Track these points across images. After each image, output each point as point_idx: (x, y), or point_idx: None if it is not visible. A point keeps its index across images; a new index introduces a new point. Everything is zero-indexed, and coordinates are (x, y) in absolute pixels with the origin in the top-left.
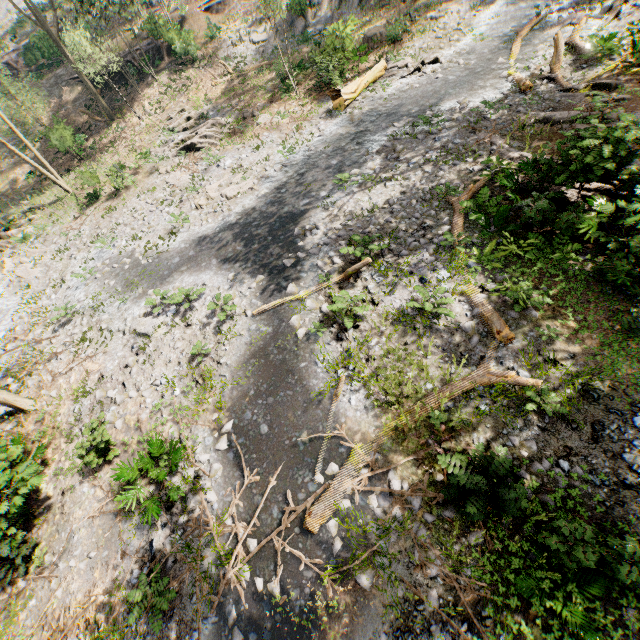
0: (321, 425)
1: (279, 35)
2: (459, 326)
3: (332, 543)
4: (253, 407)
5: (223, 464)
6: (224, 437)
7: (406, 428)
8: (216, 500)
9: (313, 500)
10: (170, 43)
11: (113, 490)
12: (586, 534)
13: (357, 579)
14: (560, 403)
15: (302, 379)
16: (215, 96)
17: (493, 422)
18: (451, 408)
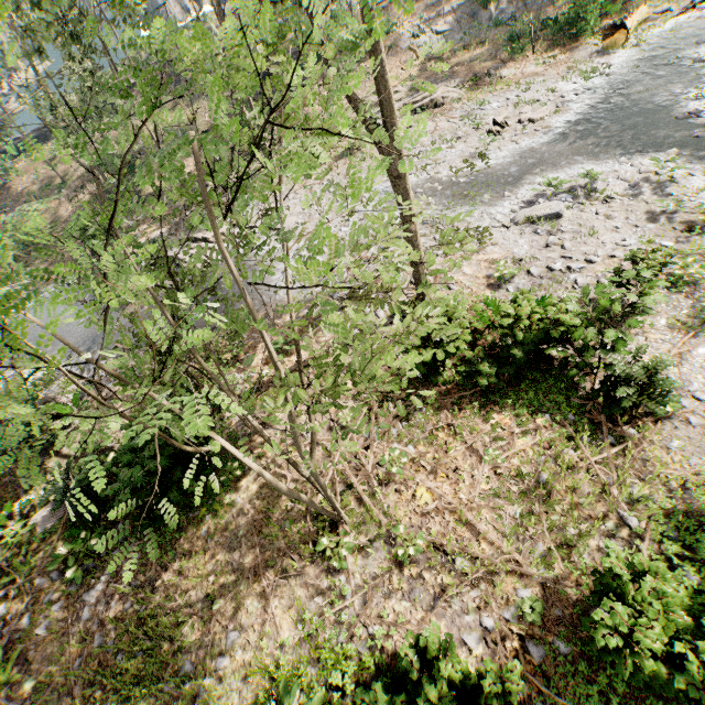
0: None
1: (463, 26)
2: None
3: None
4: None
5: None
6: None
7: None
8: None
9: None
10: None
11: (685, 325)
12: None
13: None
14: None
15: None
16: (409, 77)
17: None
18: None
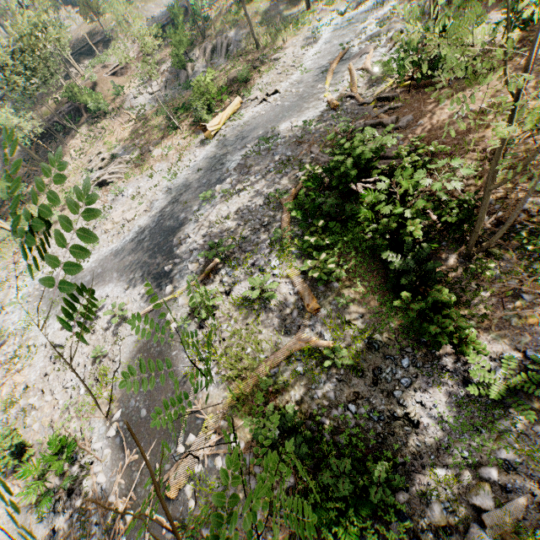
0: (185, 403)
1: (169, 85)
2: (284, 304)
3: (187, 504)
4: (136, 395)
5: (112, 449)
6: (113, 425)
7: (245, 395)
8: (105, 481)
9: (175, 469)
10: (85, 103)
11: (27, 486)
12: (346, 467)
13: (202, 533)
14: (352, 356)
15: (173, 365)
16: (124, 138)
17: (305, 380)
18: (276, 373)
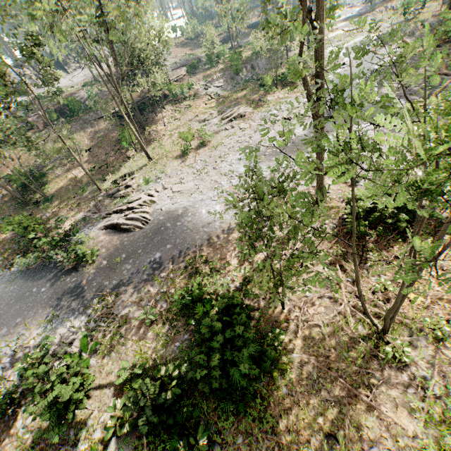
0: None
1: (229, 83)
2: None
3: None
4: None
5: None
6: None
7: None
8: None
9: None
10: (170, 91)
11: None
12: None
13: None
14: None
15: None
16: (212, 107)
17: None
18: None
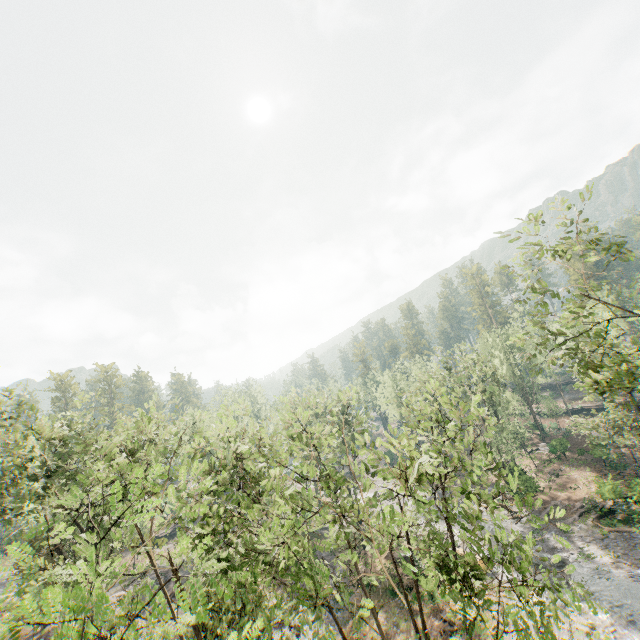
0: None
1: None
2: None
3: None
4: None
5: None
6: None
7: None
8: None
9: None
10: None
11: None
12: None
13: None
14: None
15: None
16: None
17: None
18: None
